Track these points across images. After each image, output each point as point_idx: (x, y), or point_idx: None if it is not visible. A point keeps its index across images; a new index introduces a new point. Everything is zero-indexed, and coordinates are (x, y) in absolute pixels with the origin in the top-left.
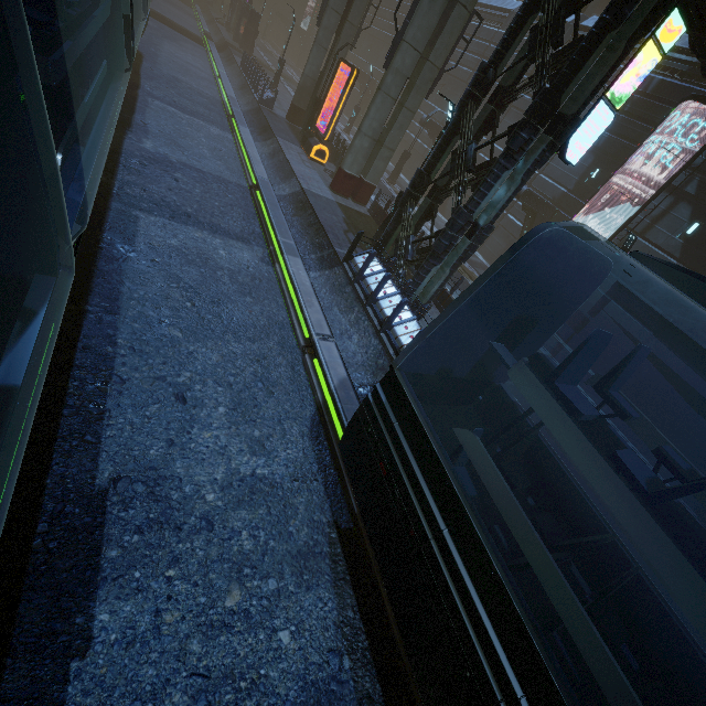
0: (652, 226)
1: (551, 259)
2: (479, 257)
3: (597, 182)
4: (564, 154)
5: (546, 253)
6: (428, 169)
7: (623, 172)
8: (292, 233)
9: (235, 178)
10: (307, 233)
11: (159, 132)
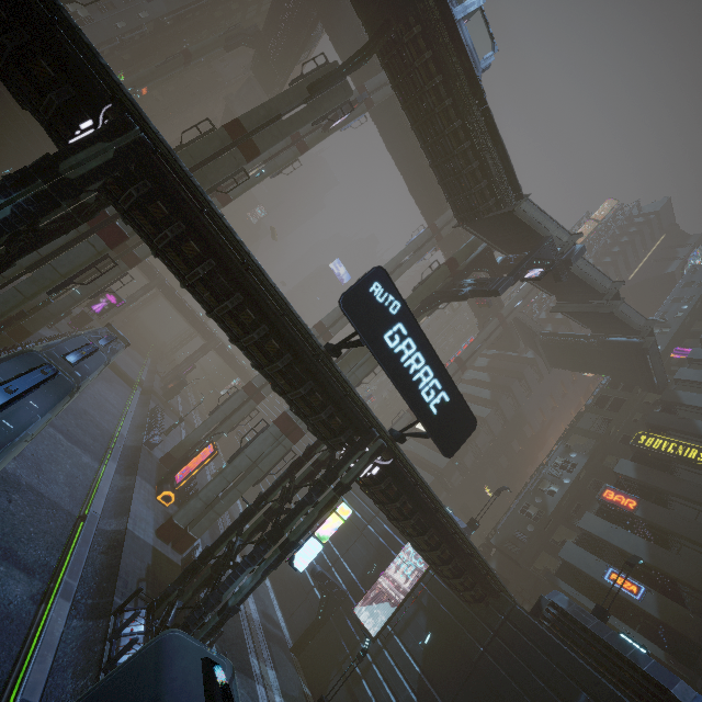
0: (405, 628)
1: (176, 653)
2: (283, 629)
3: (374, 576)
4: (293, 563)
5: (172, 648)
6: (214, 547)
7: (389, 573)
8: (88, 571)
9: (72, 505)
10: (101, 574)
11: (31, 455)
